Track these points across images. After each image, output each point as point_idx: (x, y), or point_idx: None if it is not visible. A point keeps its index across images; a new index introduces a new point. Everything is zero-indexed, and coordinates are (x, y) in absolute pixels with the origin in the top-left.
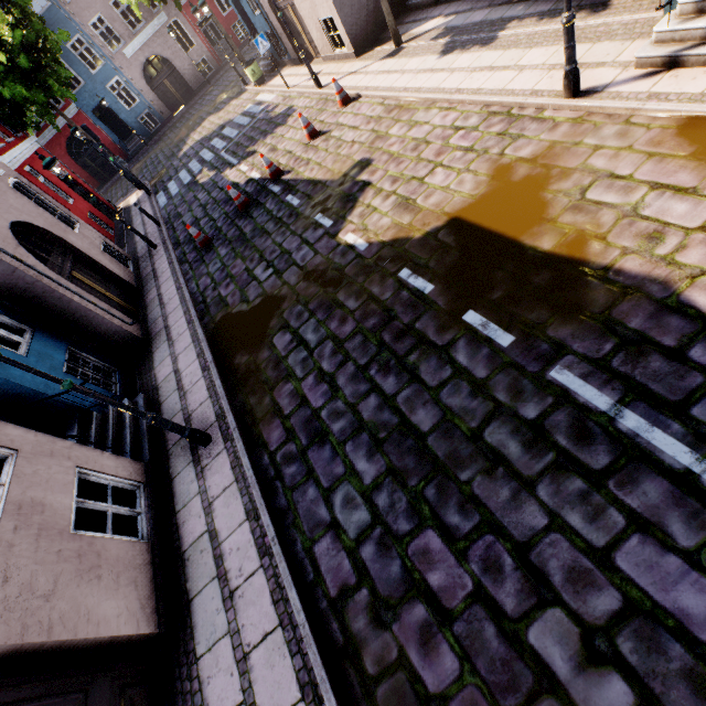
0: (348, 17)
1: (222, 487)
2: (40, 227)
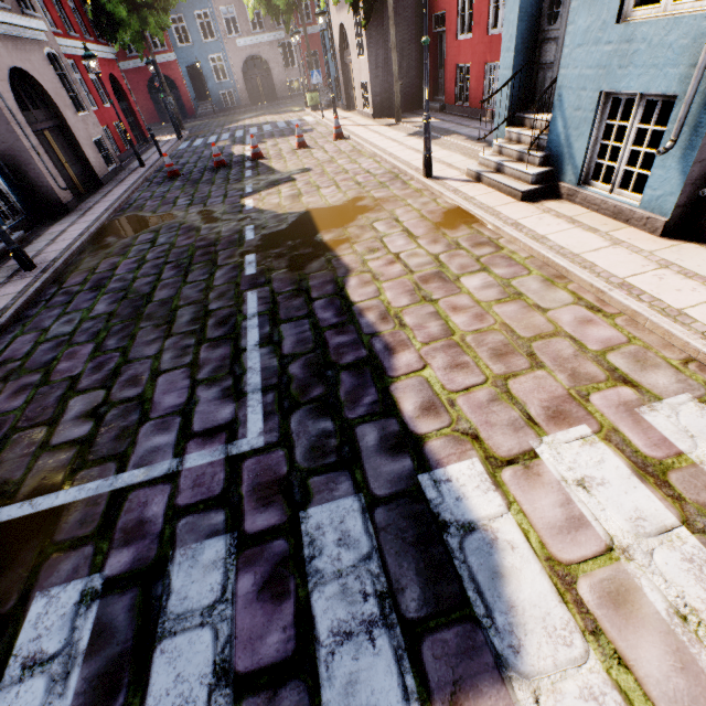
0: (377, 87)
1: (7, 293)
2: (44, 88)
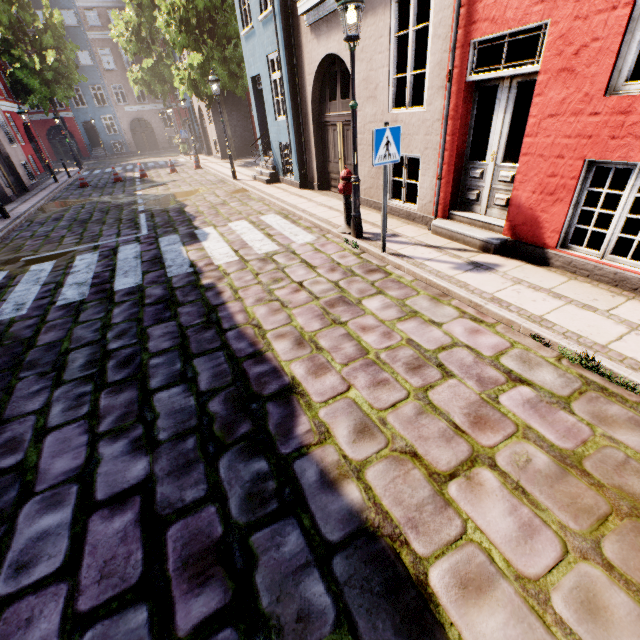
0: (222, 142)
1: None
2: None
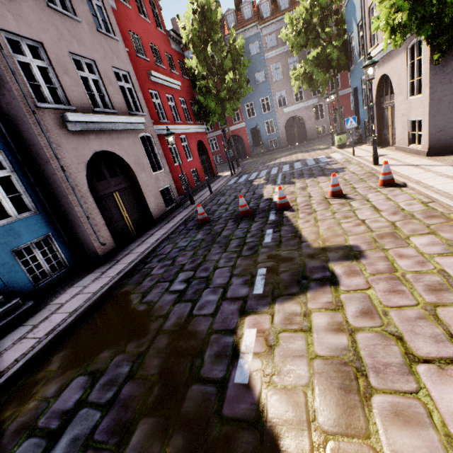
0: (438, 123)
1: None
2: (125, 161)
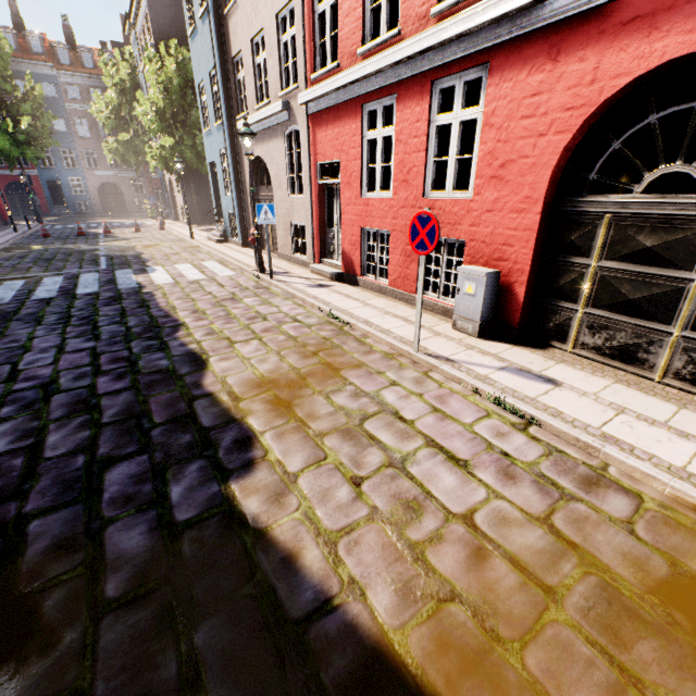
0: (189, 210)
1: None
2: None
